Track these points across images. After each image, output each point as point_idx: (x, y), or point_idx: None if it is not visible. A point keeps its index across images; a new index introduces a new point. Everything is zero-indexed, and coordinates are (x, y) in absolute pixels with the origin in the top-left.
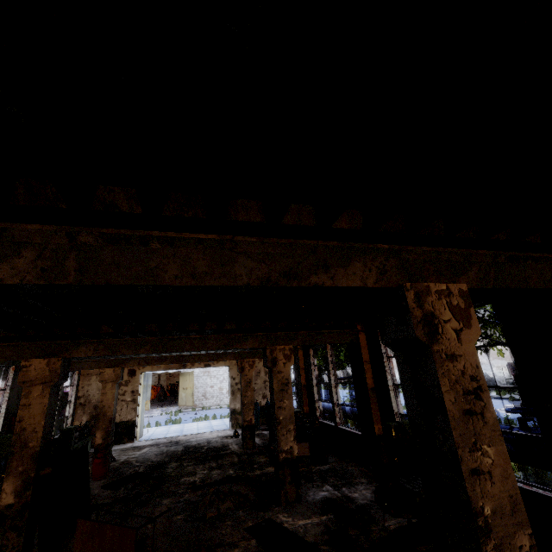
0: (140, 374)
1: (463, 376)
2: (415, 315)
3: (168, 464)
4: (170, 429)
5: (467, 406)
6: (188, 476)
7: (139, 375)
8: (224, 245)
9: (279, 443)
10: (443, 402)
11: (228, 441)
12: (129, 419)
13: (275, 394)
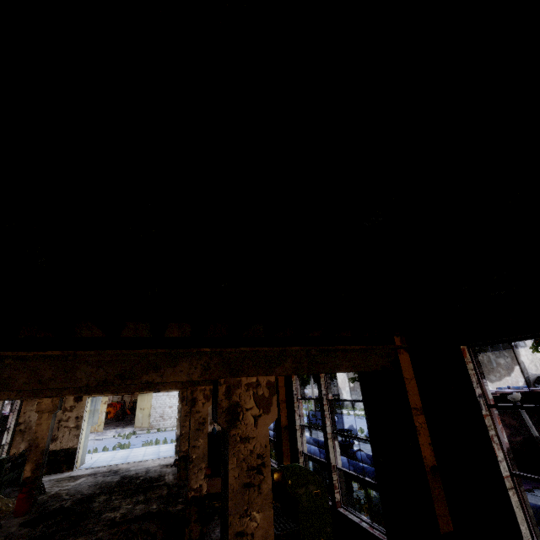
0: (86, 399)
1: (251, 455)
2: (222, 405)
3: (97, 497)
4: (116, 455)
5: (248, 480)
6: (111, 511)
7: (85, 400)
8: (68, 357)
9: (189, 482)
10: (228, 477)
11: (166, 470)
12: (70, 446)
13: (191, 433)
